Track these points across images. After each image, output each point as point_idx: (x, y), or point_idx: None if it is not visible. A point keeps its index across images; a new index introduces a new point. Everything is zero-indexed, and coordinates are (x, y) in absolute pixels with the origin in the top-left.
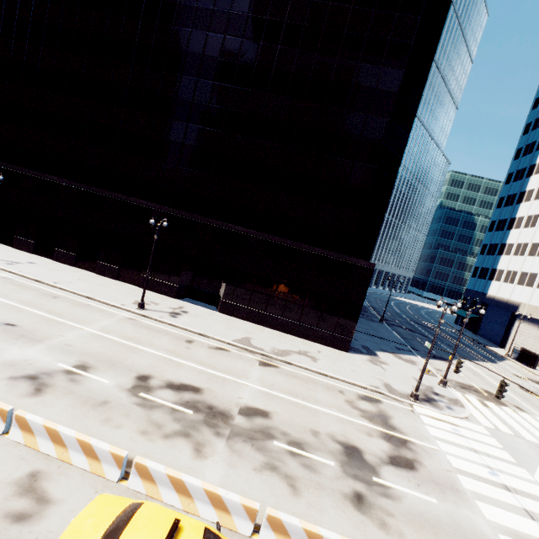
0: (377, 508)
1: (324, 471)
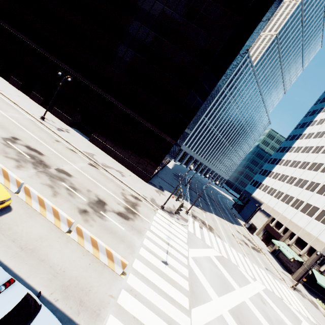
0: (90, 217)
1: (78, 199)
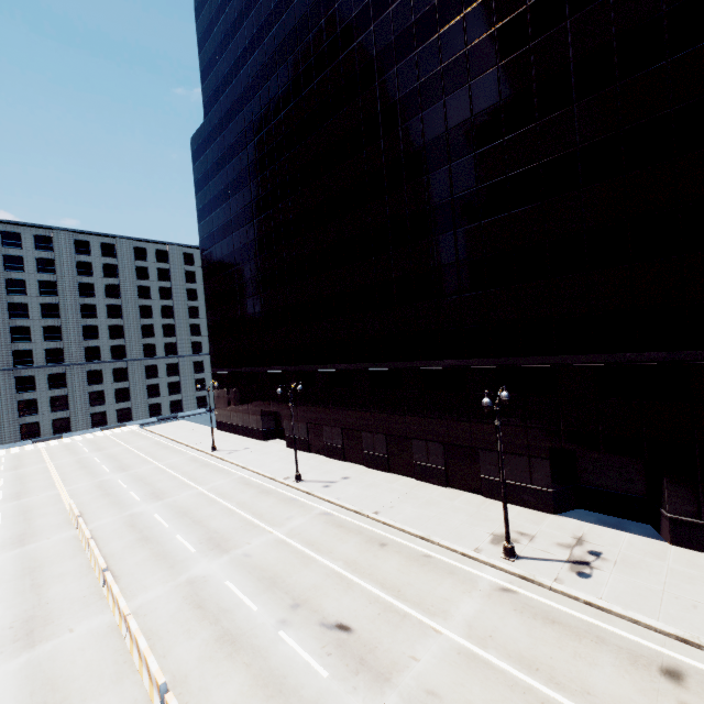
0: None
1: None
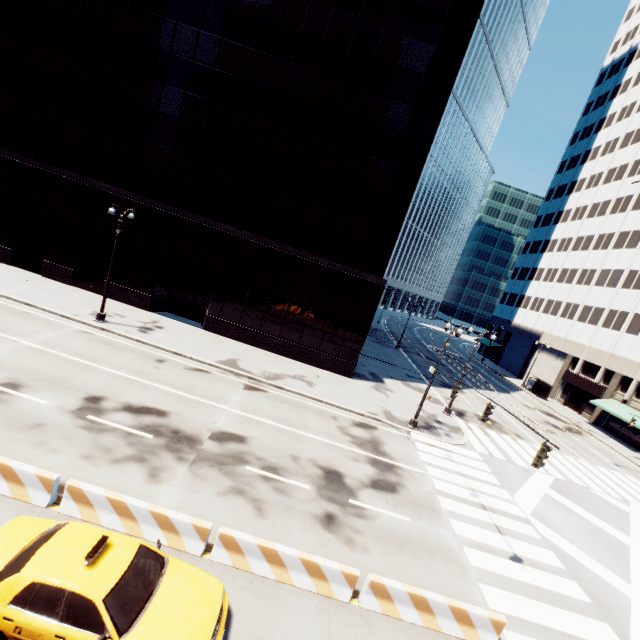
0: (347, 527)
1: (298, 494)
